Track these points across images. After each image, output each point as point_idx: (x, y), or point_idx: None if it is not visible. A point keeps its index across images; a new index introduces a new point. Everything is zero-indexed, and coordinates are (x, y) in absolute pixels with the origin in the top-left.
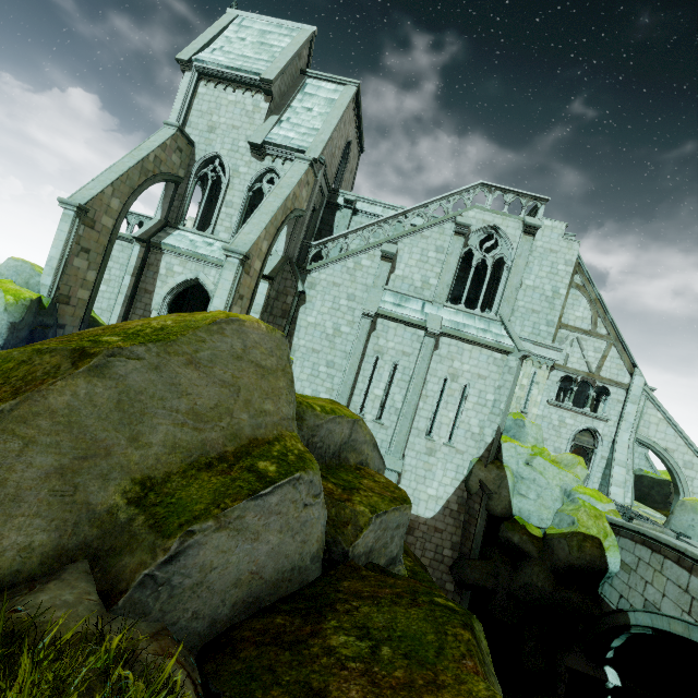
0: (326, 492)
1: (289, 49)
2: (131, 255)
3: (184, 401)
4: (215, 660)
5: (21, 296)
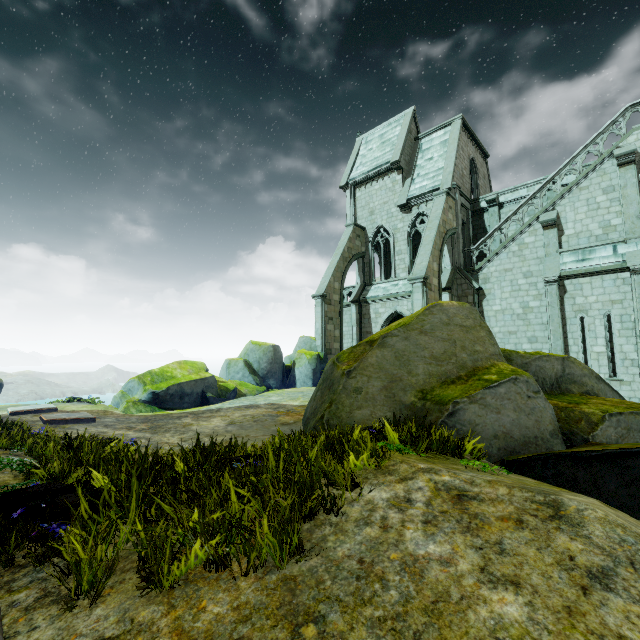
0: (551, 404)
1: (401, 133)
2: (352, 313)
3: (426, 352)
4: (496, 463)
5: (312, 354)
